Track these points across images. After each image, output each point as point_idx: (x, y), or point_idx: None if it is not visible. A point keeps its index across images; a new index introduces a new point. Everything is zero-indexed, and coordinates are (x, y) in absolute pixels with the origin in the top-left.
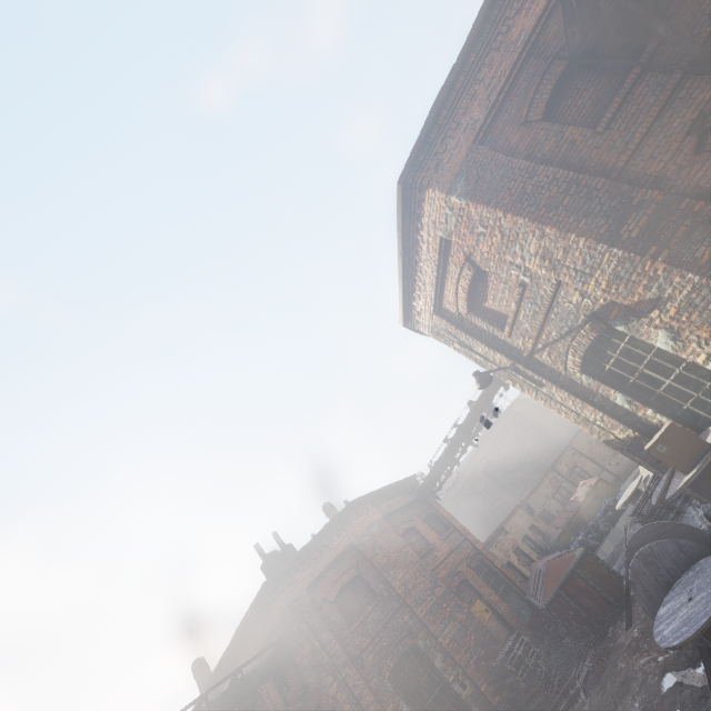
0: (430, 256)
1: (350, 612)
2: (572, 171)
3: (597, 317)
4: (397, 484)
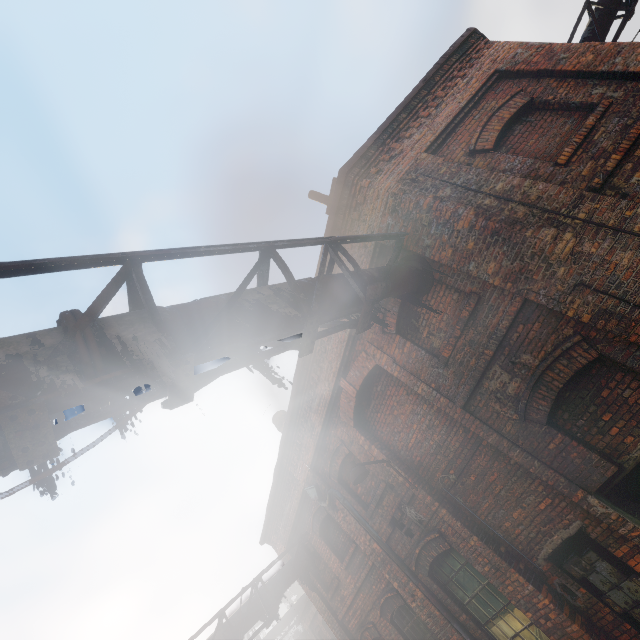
0: None
1: (538, 154)
2: None
3: None
4: None
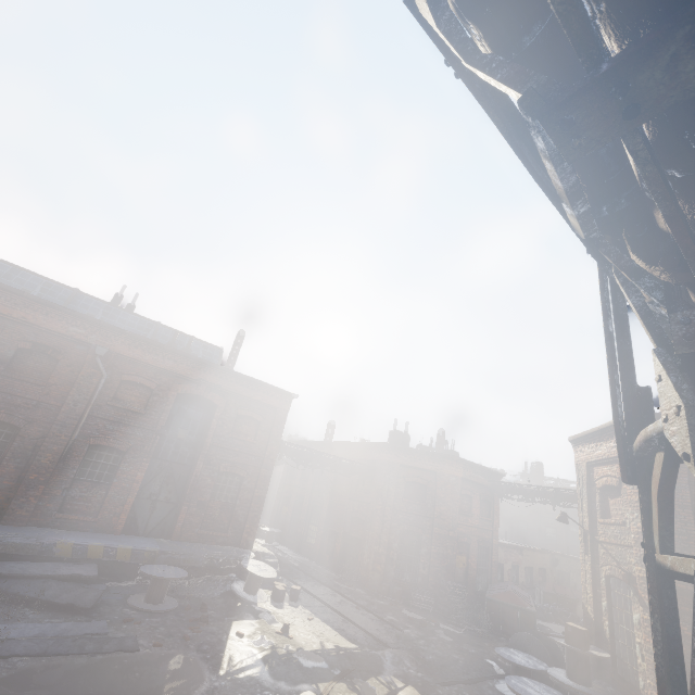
0: (610, 450)
1: (408, 493)
2: None
3: (630, 576)
4: (487, 470)
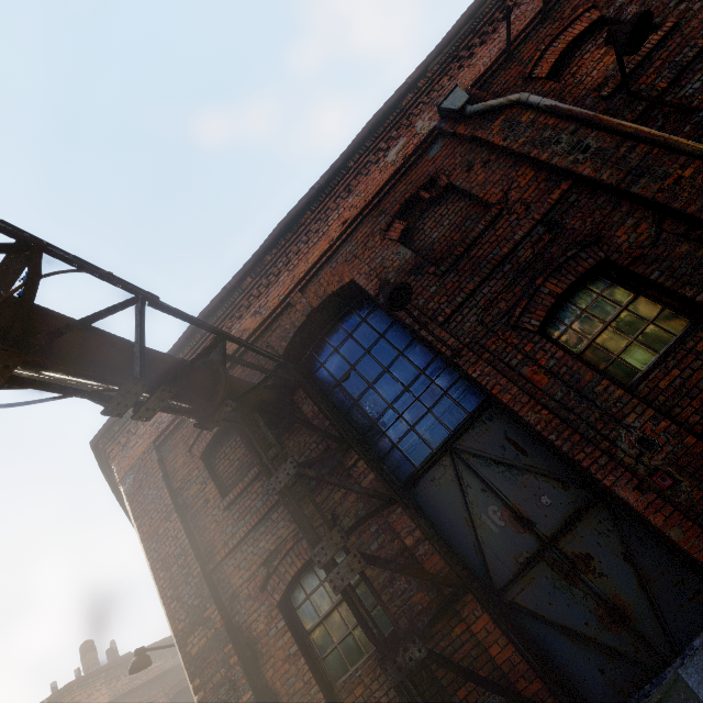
0: None
1: None
2: (188, 539)
3: None
4: (161, 644)
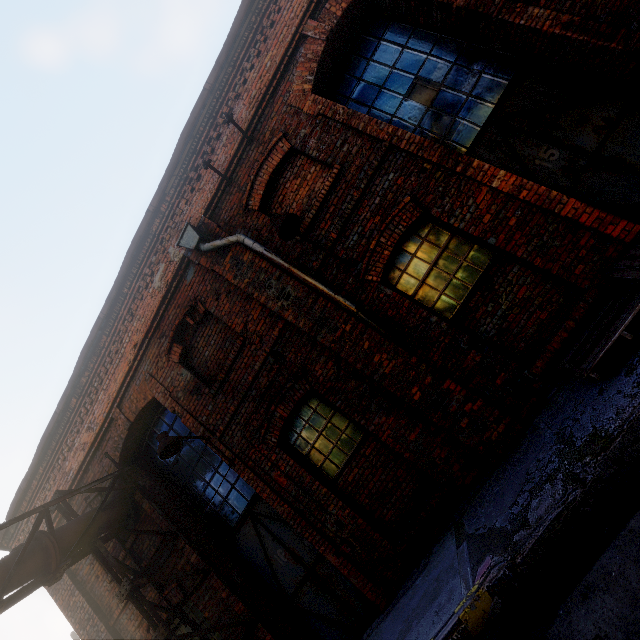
0: None
1: None
2: (91, 608)
3: None
4: None
